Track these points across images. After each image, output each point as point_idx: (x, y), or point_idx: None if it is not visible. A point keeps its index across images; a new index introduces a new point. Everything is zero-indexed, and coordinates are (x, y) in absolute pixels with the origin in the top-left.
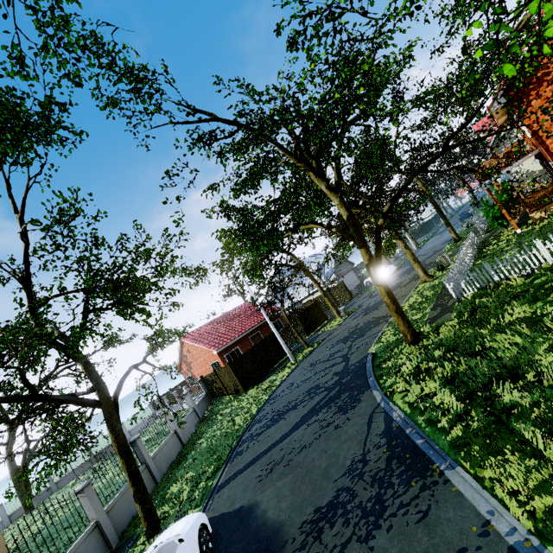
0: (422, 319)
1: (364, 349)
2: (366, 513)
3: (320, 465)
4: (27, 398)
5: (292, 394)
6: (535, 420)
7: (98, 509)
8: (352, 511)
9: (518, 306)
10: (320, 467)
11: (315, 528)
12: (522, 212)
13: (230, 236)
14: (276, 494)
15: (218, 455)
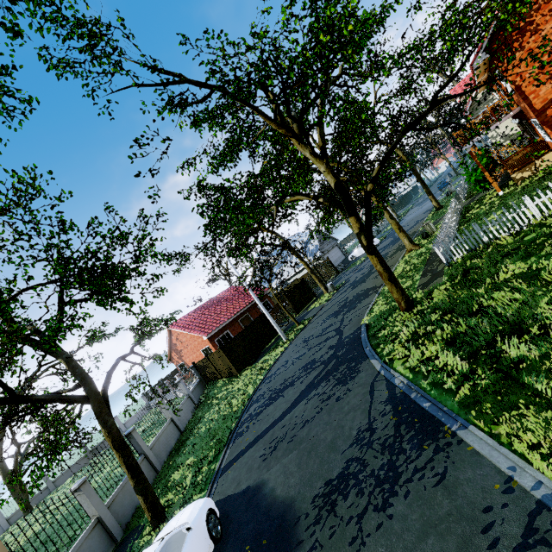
0: (412, 286)
1: (356, 321)
2: (380, 481)
3: (325, 438)
4: (5, 401)
5: (288, 371)
6: (546, 372)
7: (98, 505)
8: (365, 480)
9: (511, 263)
10: (325, 440)
11: (328, 501)
12: (502, 174)
13: (212, 210)
14: (282, 471)
15: (218, 439)
